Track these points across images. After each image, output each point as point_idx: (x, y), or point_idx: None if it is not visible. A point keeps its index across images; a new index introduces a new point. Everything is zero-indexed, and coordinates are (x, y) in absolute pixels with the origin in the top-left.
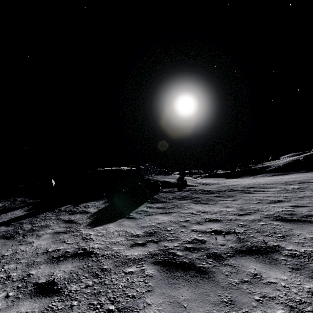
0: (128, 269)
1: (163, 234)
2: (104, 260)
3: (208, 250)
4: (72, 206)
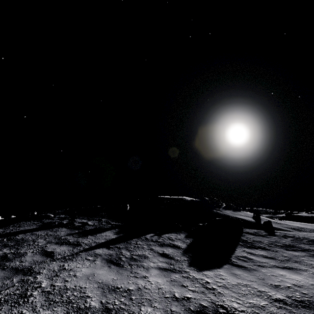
0: None
1: None
2: None
3: None
4: (155, 235)
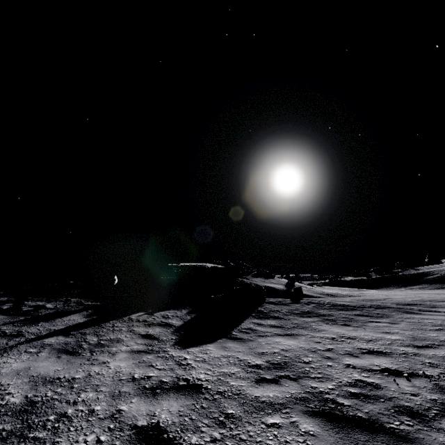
0: (269, 419)
1: (300, 368)
2: (225, 401)
3: (392, 400)
4: (146, 314)
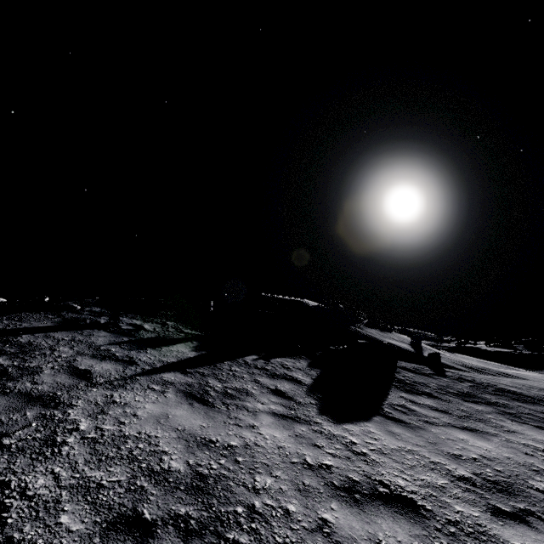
0: None
1: (541, 501)
2: (472, 542)
3: None
4: (261, 359)
